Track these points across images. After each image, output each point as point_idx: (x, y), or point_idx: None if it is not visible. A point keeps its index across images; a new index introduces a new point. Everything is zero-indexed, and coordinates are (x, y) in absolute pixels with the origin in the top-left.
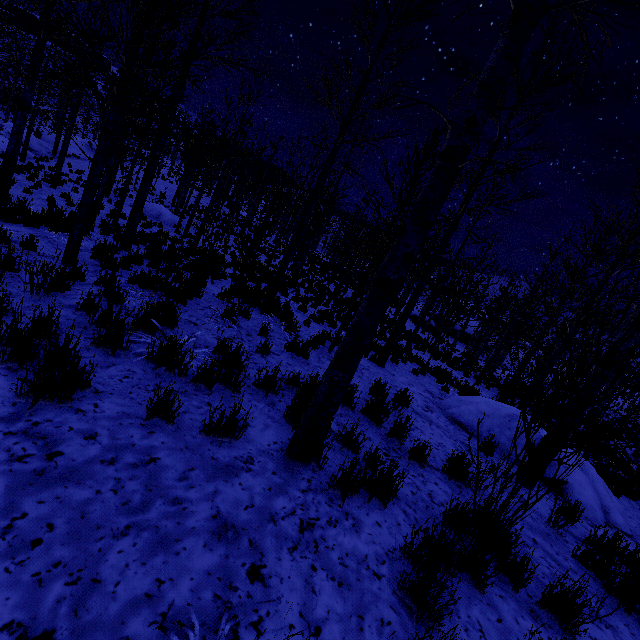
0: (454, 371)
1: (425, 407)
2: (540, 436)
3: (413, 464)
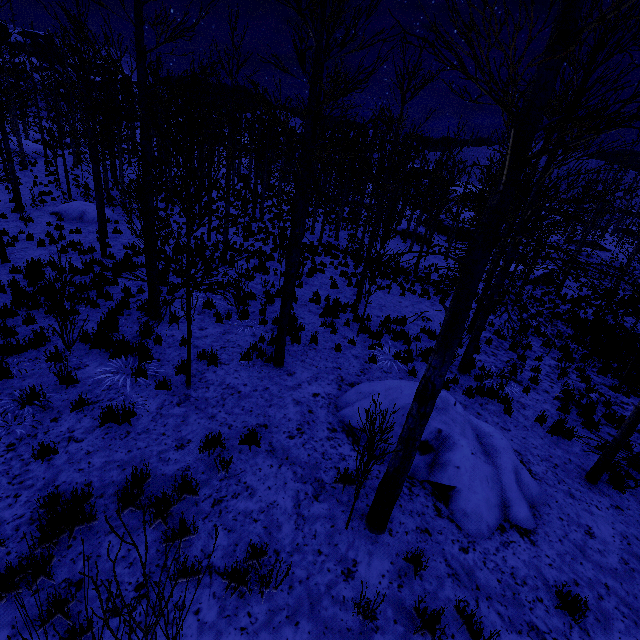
0: (426, 302)
1: (296, 429)
2: (435, 429)
3: (181, 584)
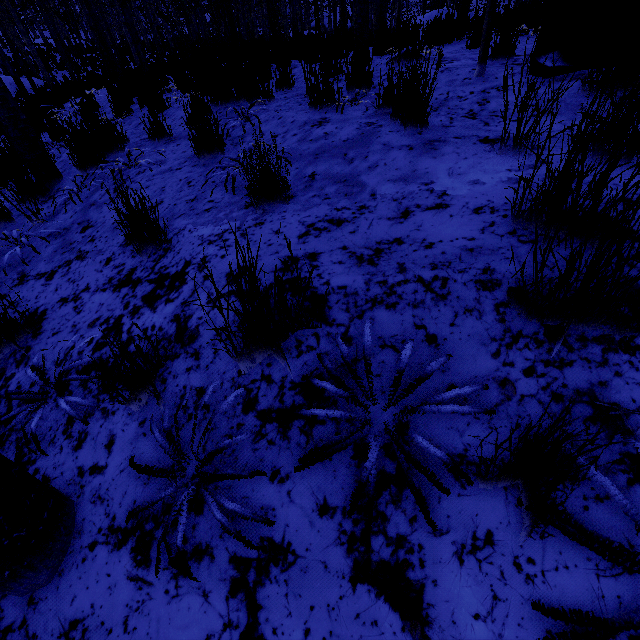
0: None
1: None
2: None
3: None
